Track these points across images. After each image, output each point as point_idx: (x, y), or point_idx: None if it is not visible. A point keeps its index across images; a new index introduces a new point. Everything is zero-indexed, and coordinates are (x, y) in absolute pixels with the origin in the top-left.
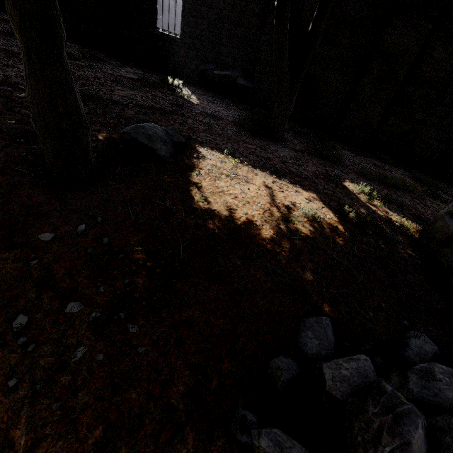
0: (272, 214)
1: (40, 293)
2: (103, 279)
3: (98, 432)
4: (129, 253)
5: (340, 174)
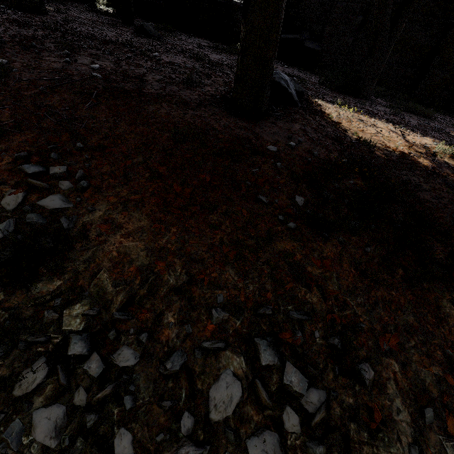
0: (415, 149)
1: (297, 184)
2: (343, 175)
3: (398, 272)
4: (337, 164)
5: (441, 127)
